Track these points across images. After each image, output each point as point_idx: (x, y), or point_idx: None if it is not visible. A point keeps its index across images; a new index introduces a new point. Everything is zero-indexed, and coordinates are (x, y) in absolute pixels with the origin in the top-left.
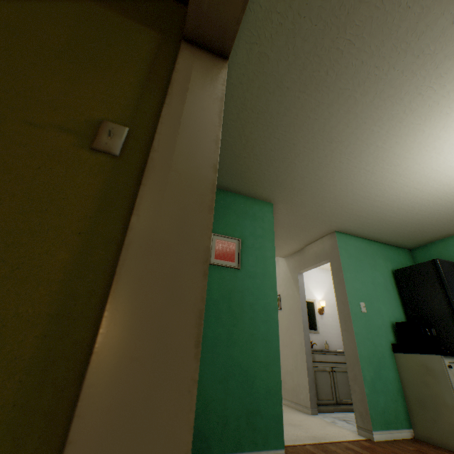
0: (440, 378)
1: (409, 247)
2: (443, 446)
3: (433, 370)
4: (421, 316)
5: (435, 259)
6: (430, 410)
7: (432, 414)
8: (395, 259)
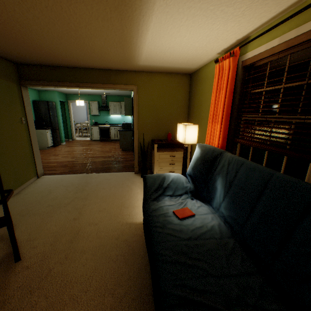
0: (45, 135)
1: (39, 90)
2: (43, 149)
3: (43, 133)
4: (41, 118)
5: (49, 101)
6: (41, 142)
7: (41, 143)
8: (34, 95)
